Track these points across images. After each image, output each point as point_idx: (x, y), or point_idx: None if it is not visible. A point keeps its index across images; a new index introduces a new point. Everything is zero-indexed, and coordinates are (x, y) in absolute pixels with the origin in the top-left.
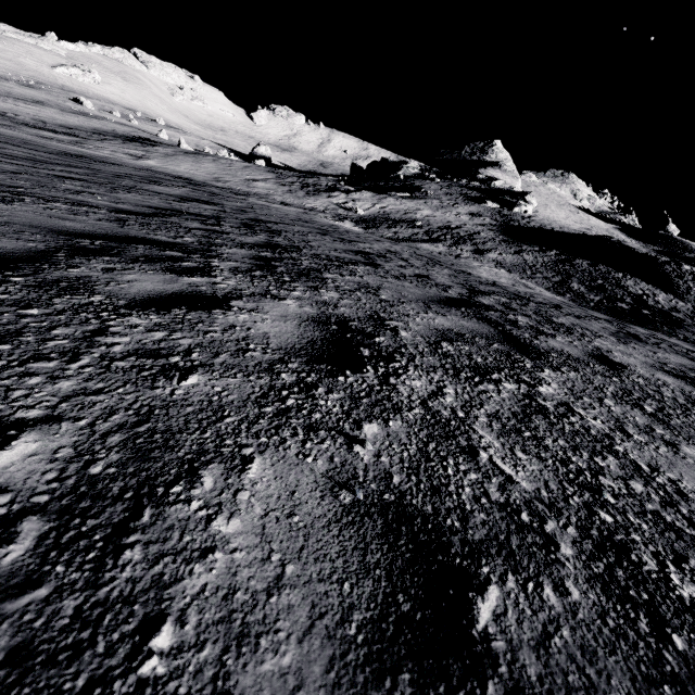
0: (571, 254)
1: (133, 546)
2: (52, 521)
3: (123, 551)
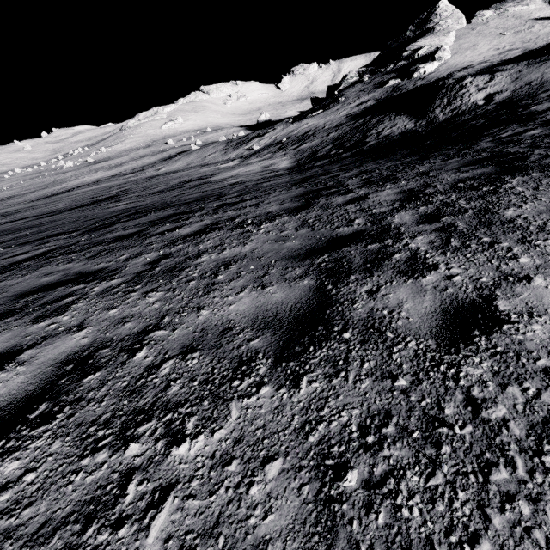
0: (379, 114)
1: None
2: None
3: None
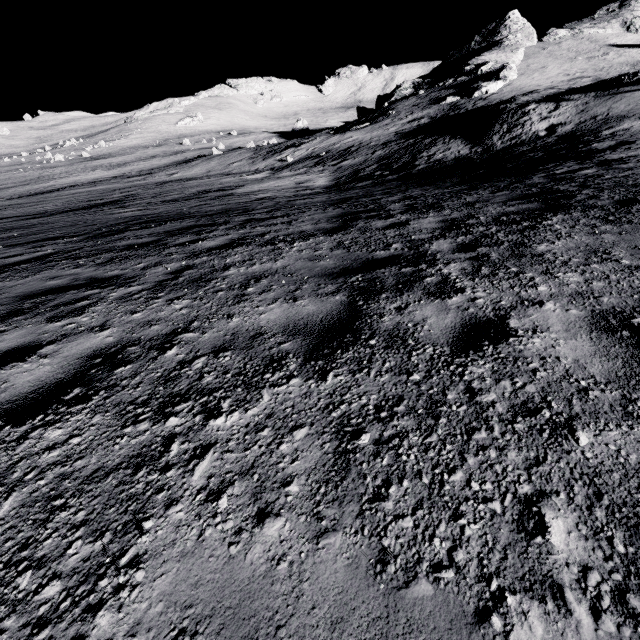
0: (433, 134)
1: None
2: None
3: None
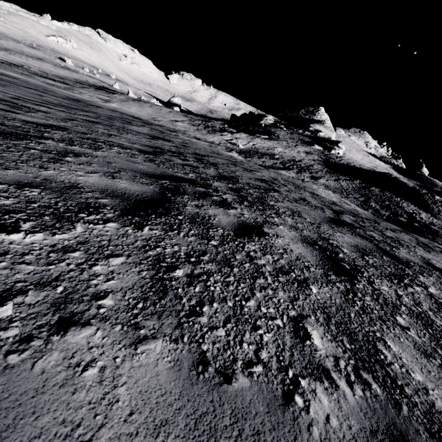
0: (368, 183)
1: (403, 386)
2: (368, 373)
3: (403, 388)
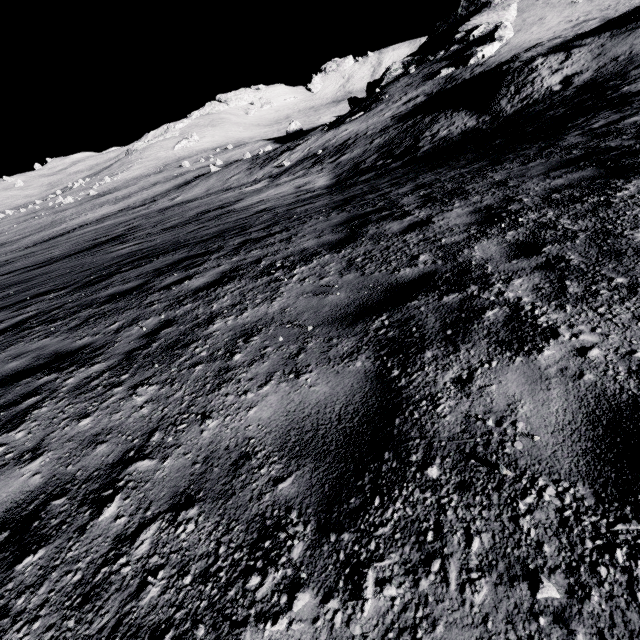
0: (432, 112)
1: None
2: None
3: None
